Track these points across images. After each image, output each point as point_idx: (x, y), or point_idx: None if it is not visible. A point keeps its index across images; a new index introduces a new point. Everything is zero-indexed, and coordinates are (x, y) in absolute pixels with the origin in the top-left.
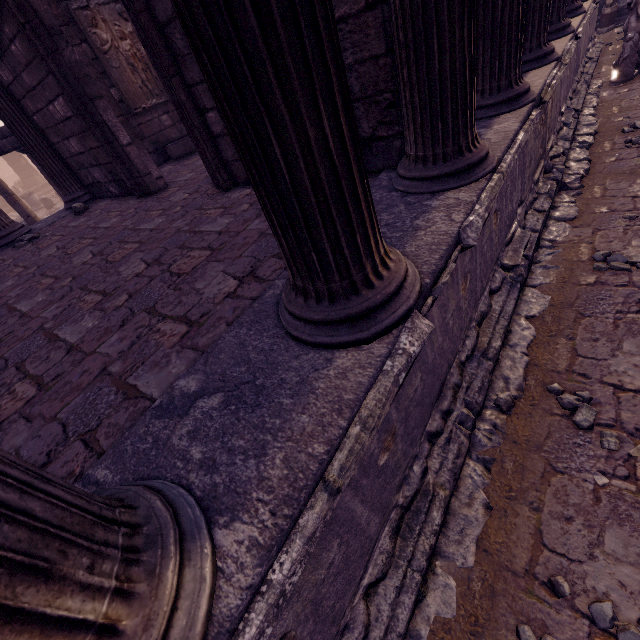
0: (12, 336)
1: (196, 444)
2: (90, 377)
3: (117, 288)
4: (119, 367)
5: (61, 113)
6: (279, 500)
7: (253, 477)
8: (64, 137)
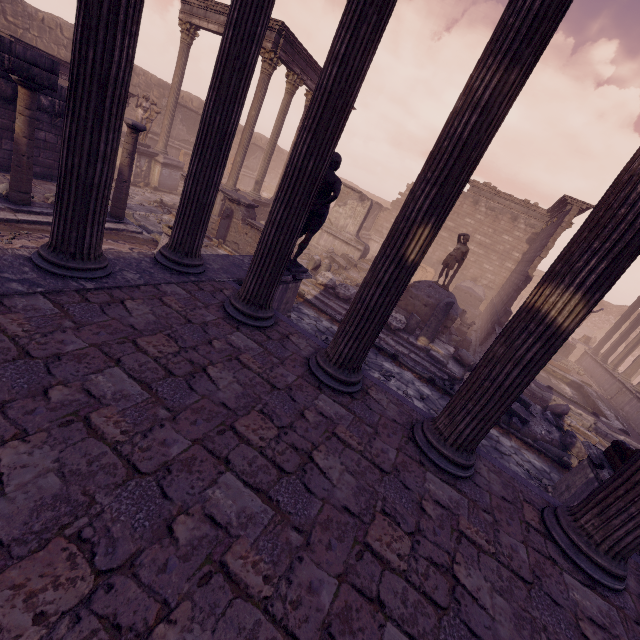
0: (212, 422)
1: (26, 270)
2: (91, 328)
3: (66, 422)
4: (66, 322)
5: None
6: (3, 250)
7: (8, 256)
8: None
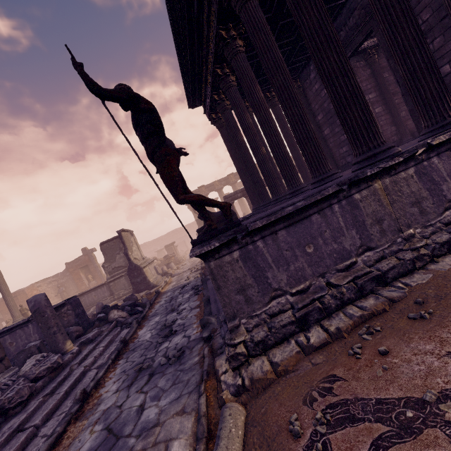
0: None
1: None
2: None
3: None
4: None
5: (345, 137)
6: None
7: None
8: (340, 147)
